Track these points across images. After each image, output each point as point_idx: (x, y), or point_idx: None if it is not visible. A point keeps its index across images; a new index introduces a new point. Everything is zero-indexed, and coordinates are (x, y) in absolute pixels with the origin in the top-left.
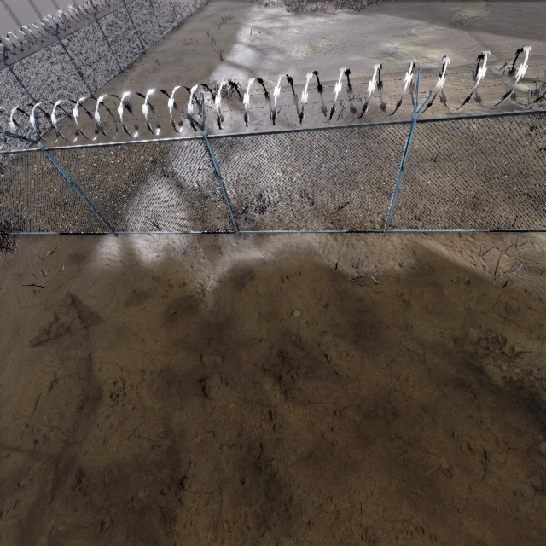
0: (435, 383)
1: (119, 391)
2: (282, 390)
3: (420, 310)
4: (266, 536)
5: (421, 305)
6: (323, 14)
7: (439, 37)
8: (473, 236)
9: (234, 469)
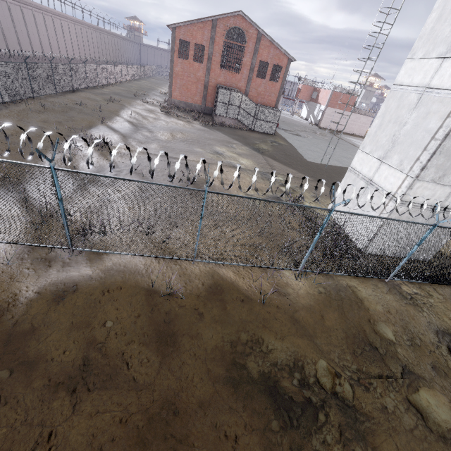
0: (212, 380)
1: None
2: (72, 403)
3: (209, 320)
4: None
5: (210, 316)
6: (184, 120)
7: (247, 153)
8: (251, 269)
9: None
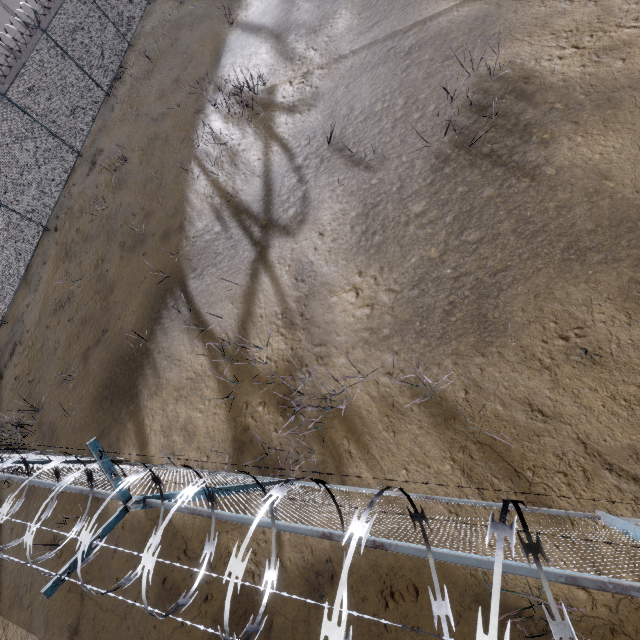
0: None
1: None
2: None
3: None
4: None
5: None
6: None
7: None
8: None
9: None
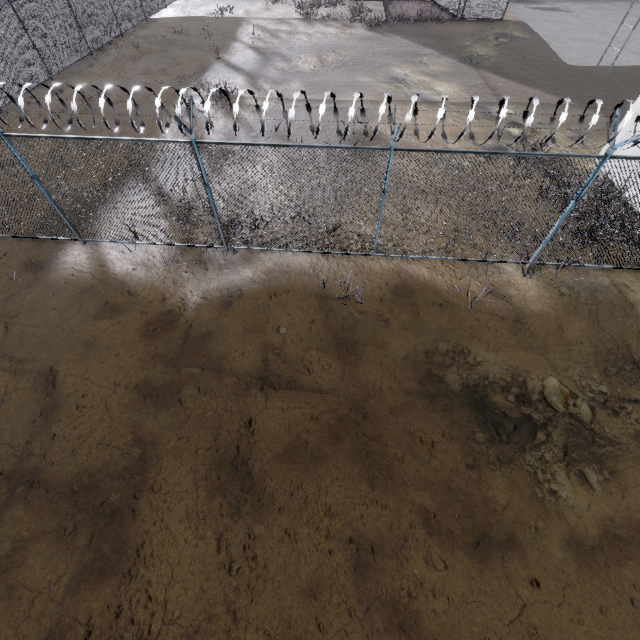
0: (404, 390)
1: (86, 403)
2: (263, 398)
3: (397, 328)
4: (239, 523)
5: (399, 324)
6: (336, 25)
7: (449, 70)
8: (452, 265)
9: (210, 468)
